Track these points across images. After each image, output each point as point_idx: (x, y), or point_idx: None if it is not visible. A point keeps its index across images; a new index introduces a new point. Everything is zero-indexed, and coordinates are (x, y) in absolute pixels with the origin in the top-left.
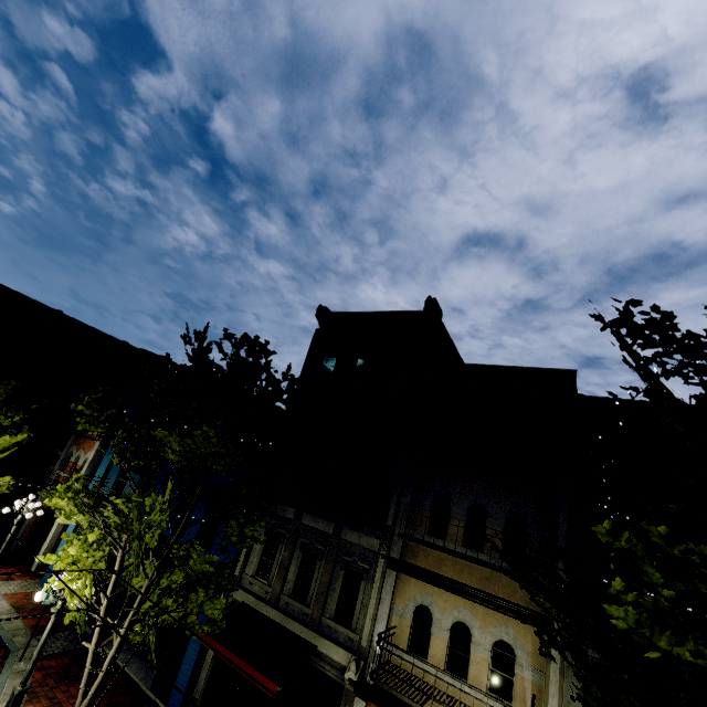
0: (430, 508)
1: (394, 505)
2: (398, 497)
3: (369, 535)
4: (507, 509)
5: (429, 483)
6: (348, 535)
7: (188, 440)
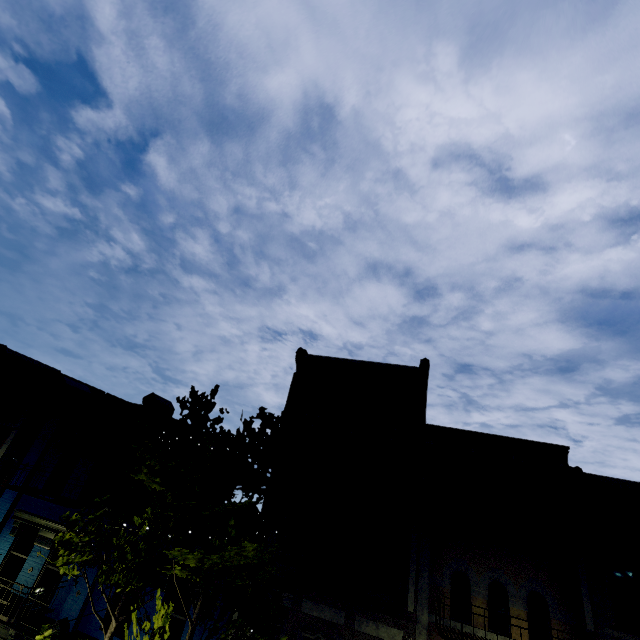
0: (449, 587)
1: (413, 586)
2: (416, 577)
3: (389, 624)
4: (527, 587)
5: (443, 557)
6: (363, 625)
7: (213, 555)
